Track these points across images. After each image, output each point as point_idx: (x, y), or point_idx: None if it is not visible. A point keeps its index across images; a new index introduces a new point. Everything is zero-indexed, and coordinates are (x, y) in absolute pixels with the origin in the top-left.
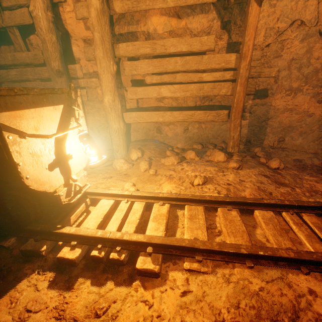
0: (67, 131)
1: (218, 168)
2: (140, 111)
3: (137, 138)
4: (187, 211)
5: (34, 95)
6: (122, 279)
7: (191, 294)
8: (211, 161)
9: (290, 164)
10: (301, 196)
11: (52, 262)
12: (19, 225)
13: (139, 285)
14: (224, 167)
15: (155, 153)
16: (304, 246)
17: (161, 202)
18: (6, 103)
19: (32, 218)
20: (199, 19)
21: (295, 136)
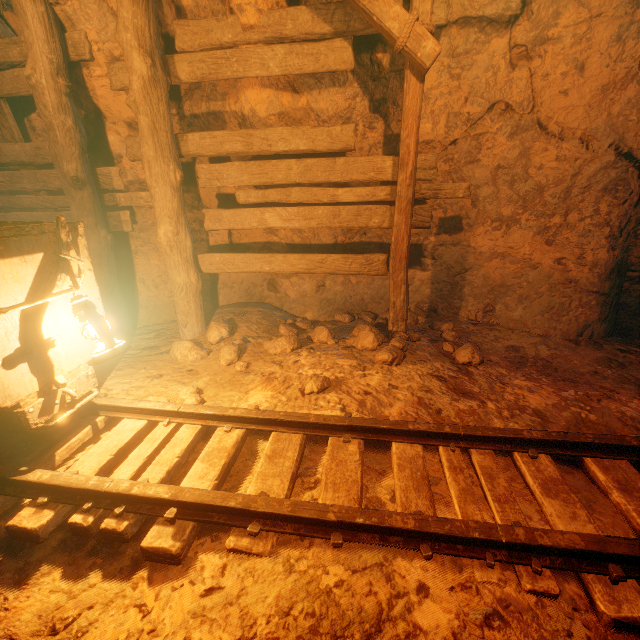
0: (43, 300)
1: (359, 361)
2: (228, 253)
3: (230, 300)
4: (270, 443)
5: None
6: (118, 568)
7: (224, 592)
8: (352, 348)
9: (498, 355)
10: (493, 418)
11: (3, 535)
12: None
13: (144, 578)
14: (369, 361)
15: (259, 330)
16: (453, 509)
17: (228, 425)
18: None
19: None
20: (330, 95)
21: (512, 303)
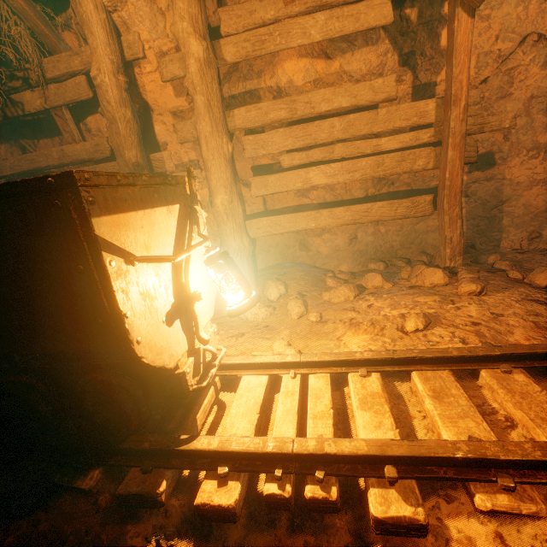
0: (194, 249)
1: (440, 296)
2: (274, 216)
3: (267, 263)
4: (422, 383)
5: (142, 186)
6: (342, 546)
7: None
8: (419, 287)
9: None
10: None
11: (180, 516)
12: (108, 442)
13: None
14: (451, 294)
15: (307, 285)
16: None
17: (362, 369)
18: (105, 201)
19: (134, 424)
20: (363, 55)
21: None
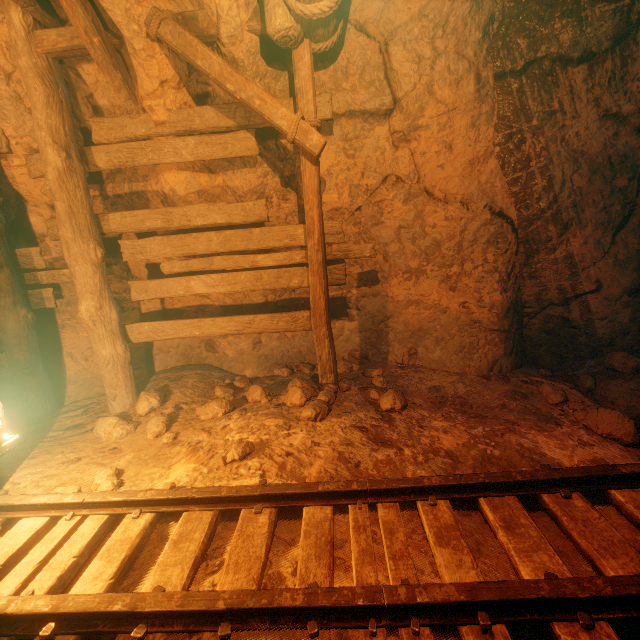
0: None
1: (285, 420)
2: (157, 321)
3: (167, 365)
4: (179, 525)
5: None
6: None
7: None
8: (283, 406)
9: (422, 396)
10: (408, 465)
11: None
12: None
13: None
14: (295, 418)
15: (194, 394)
16: (352, 573)
17: (137, 510)
18: None
19: None
20: (243, 175)
21: (431, 345)
